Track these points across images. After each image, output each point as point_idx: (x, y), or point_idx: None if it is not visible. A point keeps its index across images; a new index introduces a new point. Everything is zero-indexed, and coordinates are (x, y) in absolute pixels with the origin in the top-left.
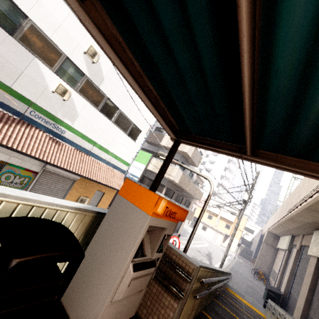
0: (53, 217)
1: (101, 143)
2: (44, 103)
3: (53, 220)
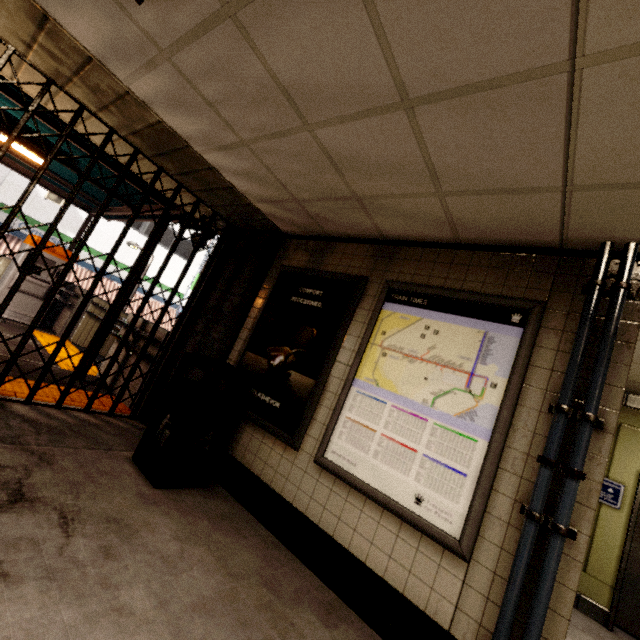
0: None
1: (129, 263)
2: (36, 213)
3: None
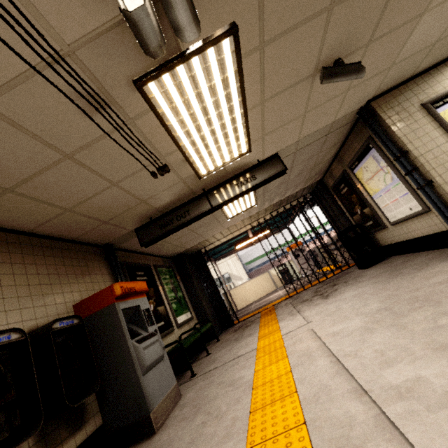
0: (286, 265)
1: (317, 224)
2: (279, 242)
3: (287, 265)
